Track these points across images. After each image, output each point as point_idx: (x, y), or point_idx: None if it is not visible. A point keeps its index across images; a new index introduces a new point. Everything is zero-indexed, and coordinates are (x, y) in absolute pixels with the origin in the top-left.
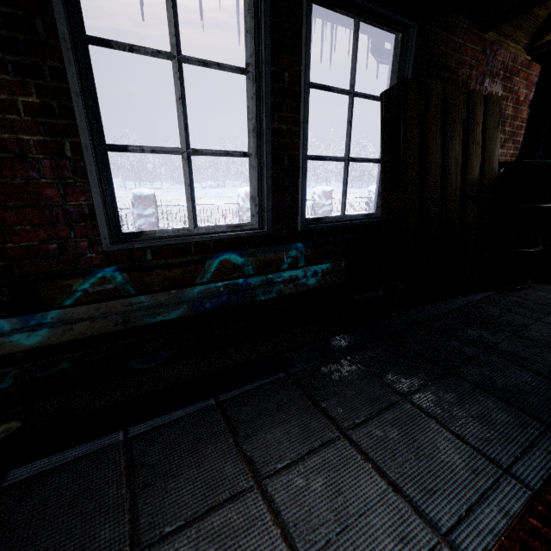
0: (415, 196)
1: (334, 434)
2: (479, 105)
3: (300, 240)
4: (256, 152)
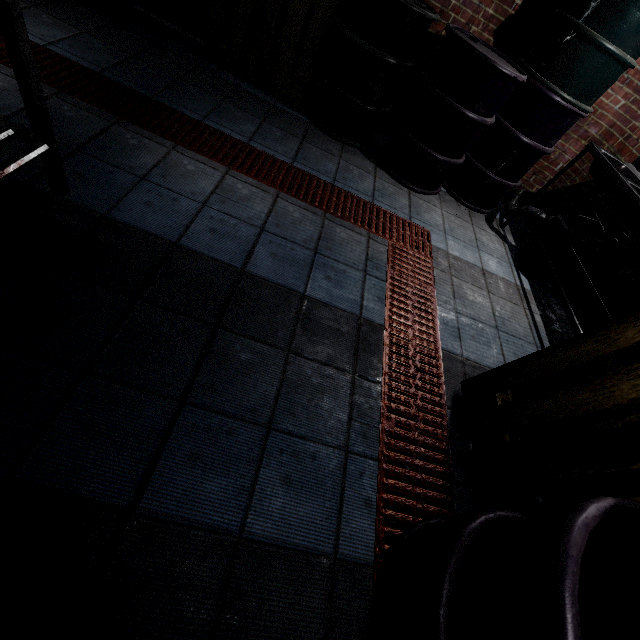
0: None
1: (30, 4)
2: None
3: None
4: None
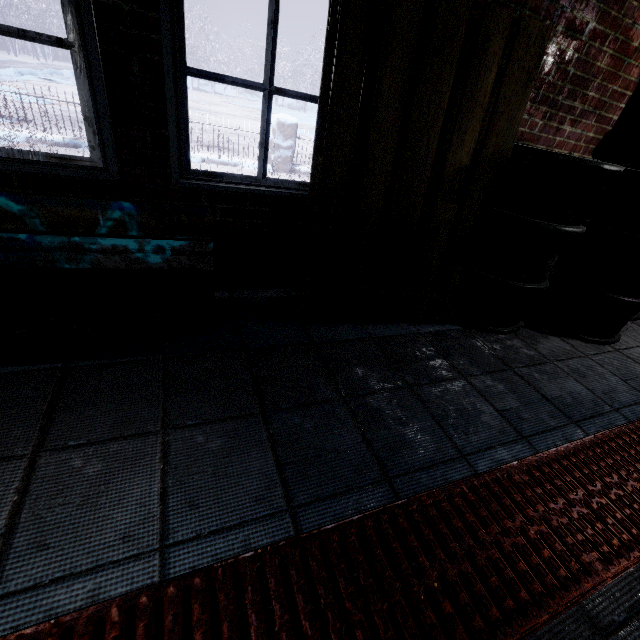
0: (343, 170)
1: (24, 451)
2: (499, 35)
3: (177, 199)
4: (82, 43)
